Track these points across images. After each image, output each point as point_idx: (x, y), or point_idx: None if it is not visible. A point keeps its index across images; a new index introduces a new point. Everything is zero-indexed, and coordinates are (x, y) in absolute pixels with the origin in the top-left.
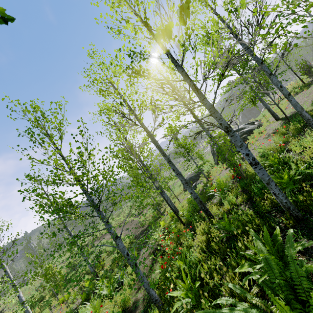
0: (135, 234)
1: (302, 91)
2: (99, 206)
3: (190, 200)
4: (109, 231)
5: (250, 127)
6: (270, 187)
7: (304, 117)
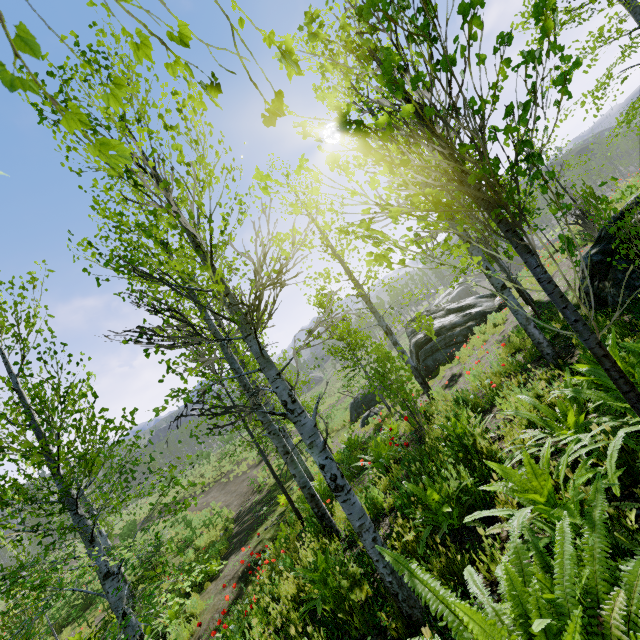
0: (240, 508)
1: (587, 245)
2: (75, 506)
3: (339, 457)
4: (92, 560)
5: (485, 305)
6: (363, 541)
7: (531, 337)
